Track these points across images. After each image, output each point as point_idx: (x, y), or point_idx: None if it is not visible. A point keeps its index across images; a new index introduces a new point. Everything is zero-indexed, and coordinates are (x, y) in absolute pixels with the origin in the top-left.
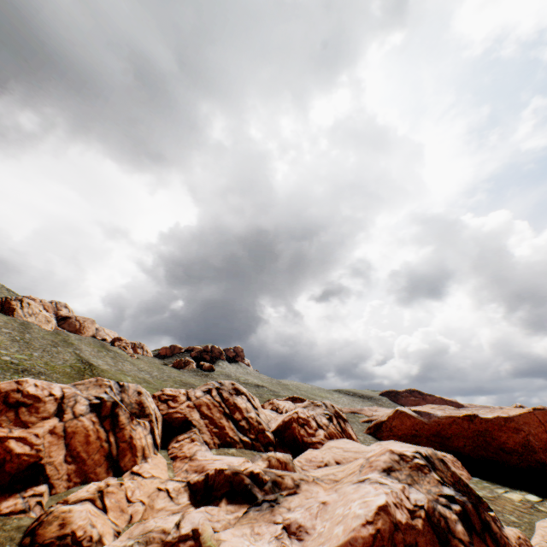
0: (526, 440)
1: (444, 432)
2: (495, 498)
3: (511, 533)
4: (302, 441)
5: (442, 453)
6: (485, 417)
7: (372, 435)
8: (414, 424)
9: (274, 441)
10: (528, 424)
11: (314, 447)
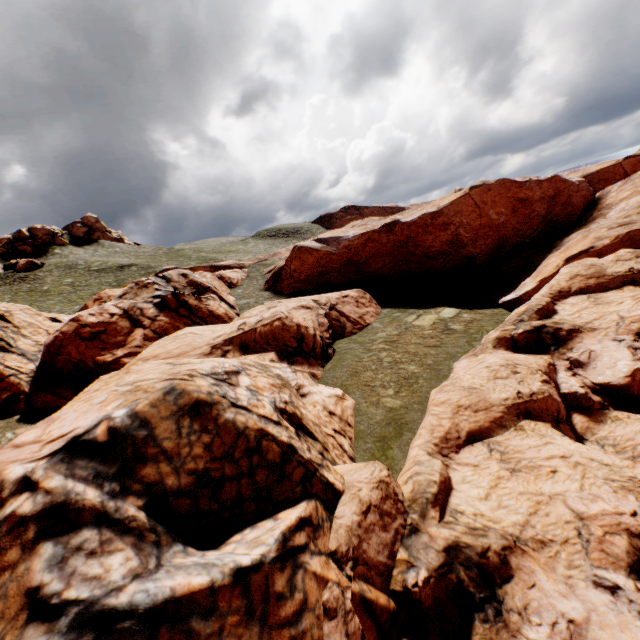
0: (456, 236)
1: (357, 257)
2: (400, 336)
3: (347, 520)
4: (95, 365)
5: (343, 293)
6: (408, 221)
7: (271, 290)
8: (320, 259)
9: (33, 387)
10: (461, 213)
11: (121, 366)
